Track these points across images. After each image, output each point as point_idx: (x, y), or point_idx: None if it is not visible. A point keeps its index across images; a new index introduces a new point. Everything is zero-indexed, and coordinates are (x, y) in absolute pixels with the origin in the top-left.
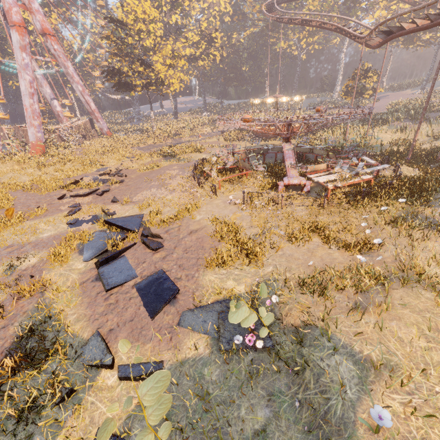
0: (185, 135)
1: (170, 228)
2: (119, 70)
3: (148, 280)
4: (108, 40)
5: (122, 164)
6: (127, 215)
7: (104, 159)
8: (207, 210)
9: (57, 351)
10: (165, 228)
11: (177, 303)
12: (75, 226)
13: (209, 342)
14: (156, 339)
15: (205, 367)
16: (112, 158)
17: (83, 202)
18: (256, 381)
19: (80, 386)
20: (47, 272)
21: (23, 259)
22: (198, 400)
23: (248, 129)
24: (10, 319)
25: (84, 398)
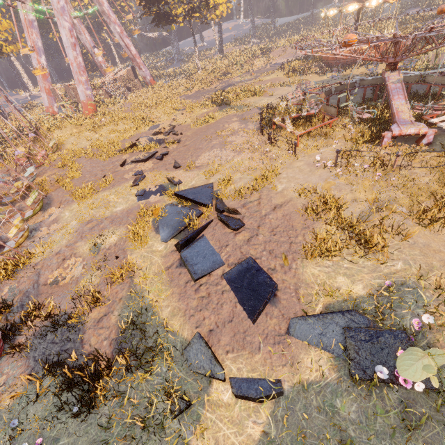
0: (234, 73)
1: (247, 201)
2: None
3: (237, 269)
4: None
5: (173, 119)
6: (194, 184)
7: (154, 114)
8: (289, 177)
9: (162, 352)
10: (241, 201)
11: (279, 303)
12: (144, 198)
13: (333, 363)
14: (265, 349)
15: (336, 397)
16: (162, 112)
17: (145, 169)
18: (414, 430)
19: (196, 399)
20: (130, 253)
21: (104, 237)
22: (338, 443)
23: (315, 56)
24: (109, 306)
25: (203, 414)
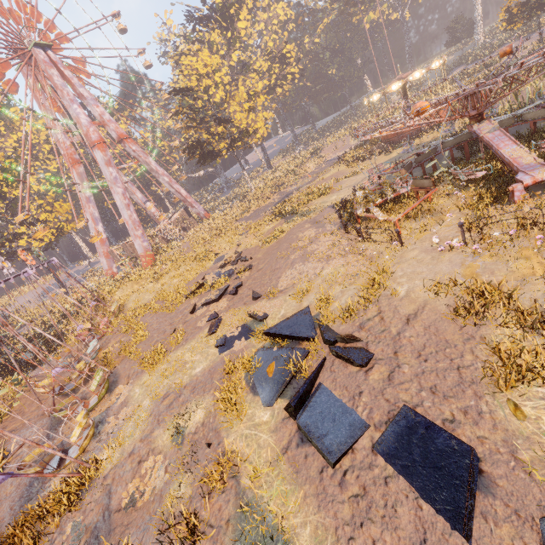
0: (289, 182)
1: (363, 320)
2: (199, 141)
3: (393, 432)
4: (179, 115)
5: (238, 245)
6: (284, 313)
7: (216, 246)
8: (408, 273)
9: None
10: (354, 321)
11: (496, 487)
12: (226, 348)
13: None
14: None
15: None
16: (224, 242)
17: (219, 309)
18: None
19: None
20: (226, 435)
21: (187, 415)
22: None
23: (371, 140)
24: (213, 538)
25: None
